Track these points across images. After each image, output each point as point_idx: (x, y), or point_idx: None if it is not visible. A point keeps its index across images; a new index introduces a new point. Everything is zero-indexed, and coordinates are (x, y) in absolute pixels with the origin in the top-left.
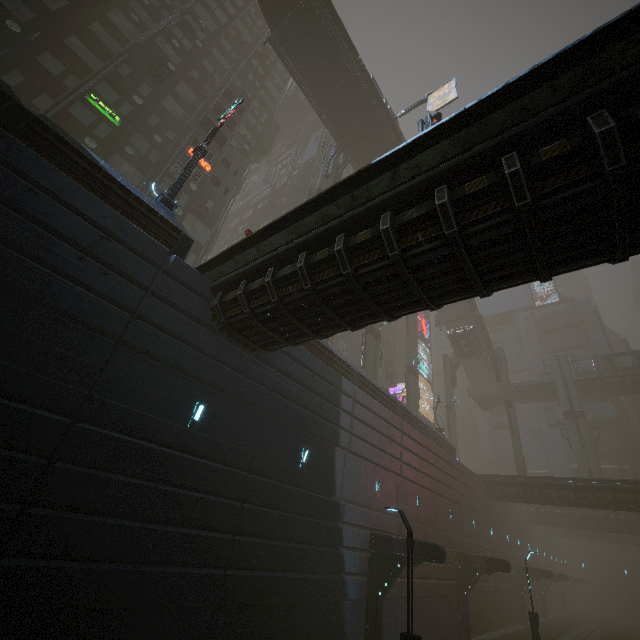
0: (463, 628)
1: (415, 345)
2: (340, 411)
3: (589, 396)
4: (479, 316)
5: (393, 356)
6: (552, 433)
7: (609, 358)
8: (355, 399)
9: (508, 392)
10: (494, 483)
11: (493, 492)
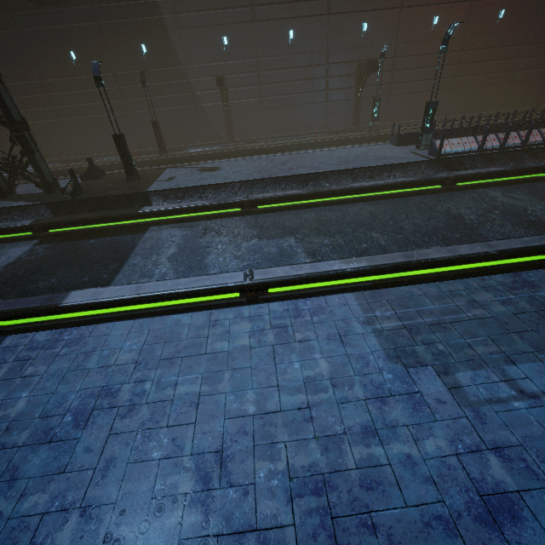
0: (355, 118)
1: None
2: (157, 1)
3: None
4: None
5: None
6: None
7: None
8: None
9: None
10: None
11: None
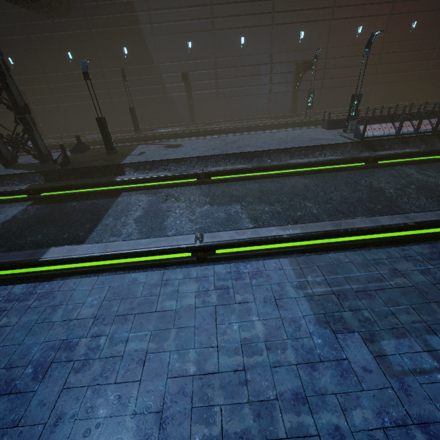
0: (293, 107)
1: None
2: (137, 14)
3: None
4: None
5: None
6: None
7: None
8: None
9: None
10: None
11: None
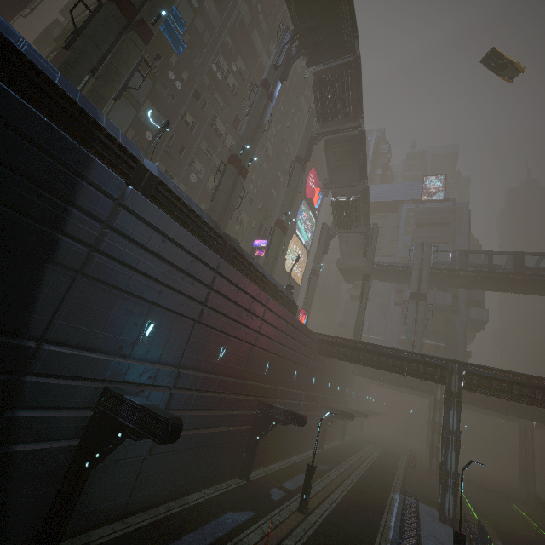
0: (246, 467)
1: (292, 201)
2: (71, 209)
3: (436, 284)
4: (366, 188)
5: (273, 212)
6: (396, 310)
7: (466, 254)
8: (123, 205)
9: (369, 267)
10: (328, 342)
11: (325, 350)
